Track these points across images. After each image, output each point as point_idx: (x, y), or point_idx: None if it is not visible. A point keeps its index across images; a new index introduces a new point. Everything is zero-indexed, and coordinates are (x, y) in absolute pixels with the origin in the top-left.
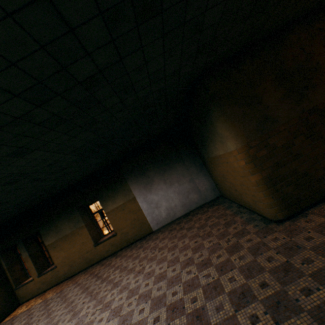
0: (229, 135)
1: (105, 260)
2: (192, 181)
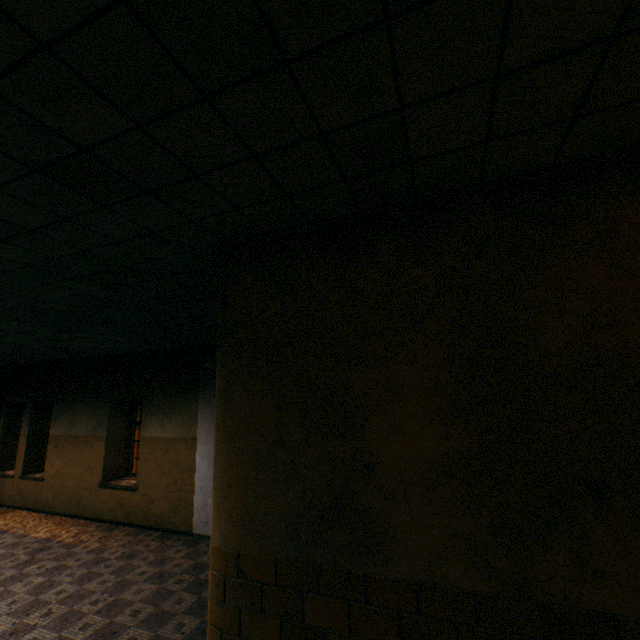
0: (214, 478)
1: (96, 525)
2: None
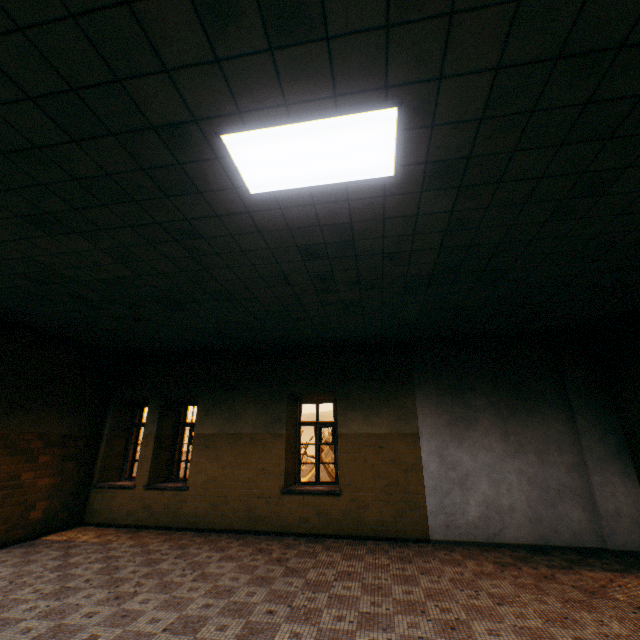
0: None
1: (292, 539)
2: (580, 470)
